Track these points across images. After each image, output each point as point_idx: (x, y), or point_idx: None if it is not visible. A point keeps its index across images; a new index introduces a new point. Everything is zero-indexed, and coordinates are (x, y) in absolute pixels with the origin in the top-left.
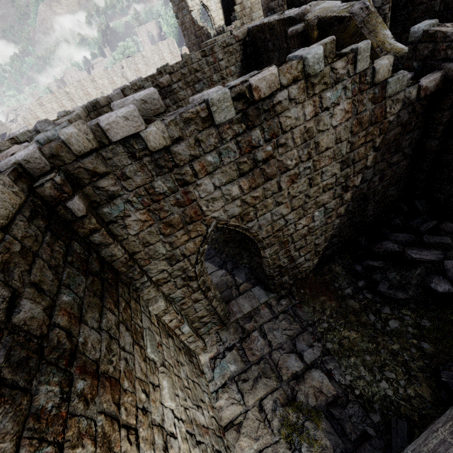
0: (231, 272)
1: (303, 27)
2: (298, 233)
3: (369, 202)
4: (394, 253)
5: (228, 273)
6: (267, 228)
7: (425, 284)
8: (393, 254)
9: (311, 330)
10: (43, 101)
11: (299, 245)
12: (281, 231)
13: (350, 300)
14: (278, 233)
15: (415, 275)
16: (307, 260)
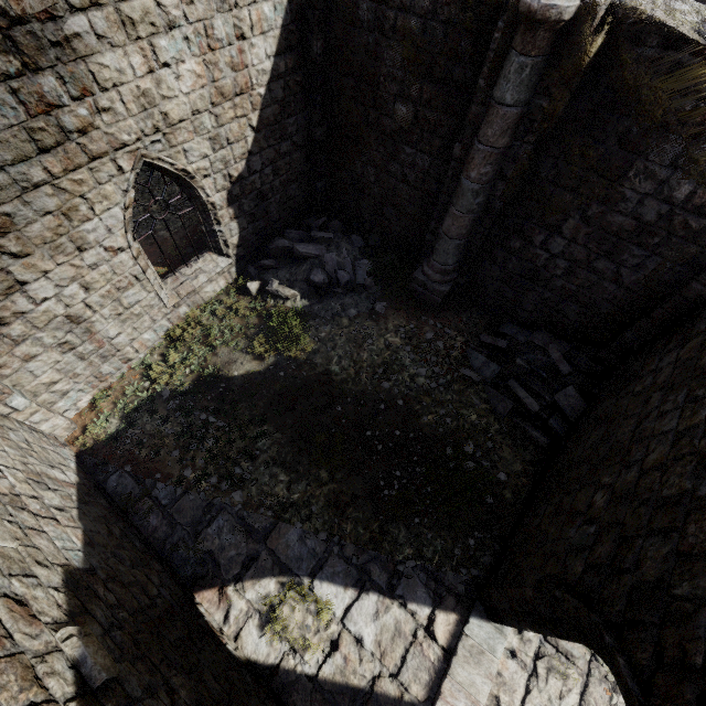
0: (393, 592)
1: (575, 8)
2: None
3: None
4: None
5: (389, 599)
6: None
7: None
8: None
9: (598, 675)
10: None
11: None
12: None
13: None
14: None
15: None
16: None
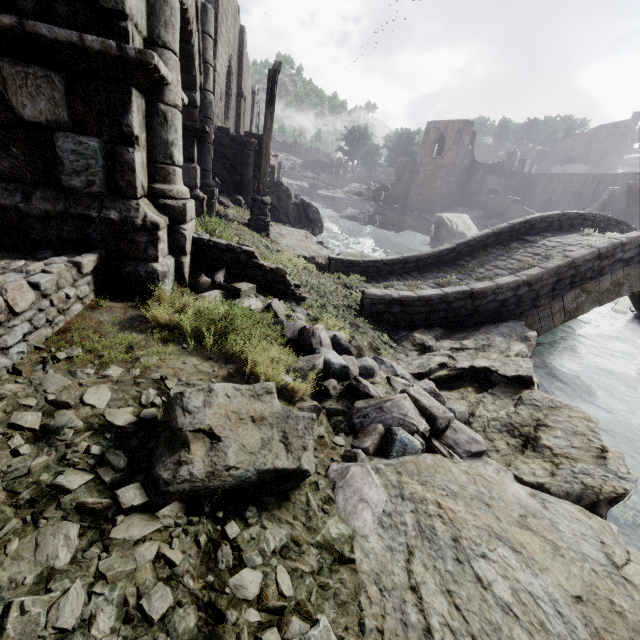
0: None
1: None
2: None
3: None
4: None
5: None
6: None
7: None
8: None
9: None
10: None
11: None
12: None
13: None
14: None
15: None
16: None
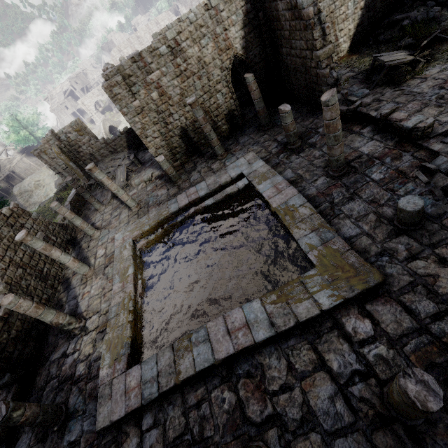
0: None
1: None
2: (340, 18)
3: (377, 0)
4: (388, 23)
5: None
6: (326, 9)
7: (400, 26)
8: (388, 24)
9: (346, 67)
10: (121, 47)
11: (340, 28)
12: (332, 14)
13: (365, 51)
14: (331, 14)
15: (397, 27)
16: (344, 41)
